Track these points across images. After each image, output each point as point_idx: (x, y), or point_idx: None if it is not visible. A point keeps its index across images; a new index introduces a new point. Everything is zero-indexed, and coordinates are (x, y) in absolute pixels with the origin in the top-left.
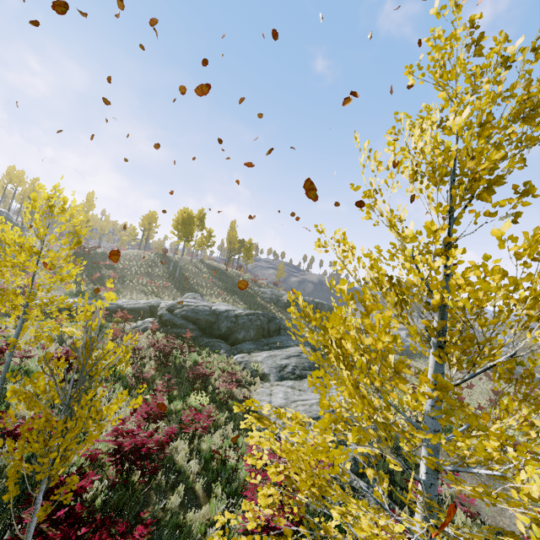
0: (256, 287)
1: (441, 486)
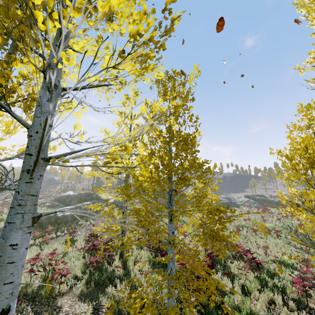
0: None
1: (48, 234)
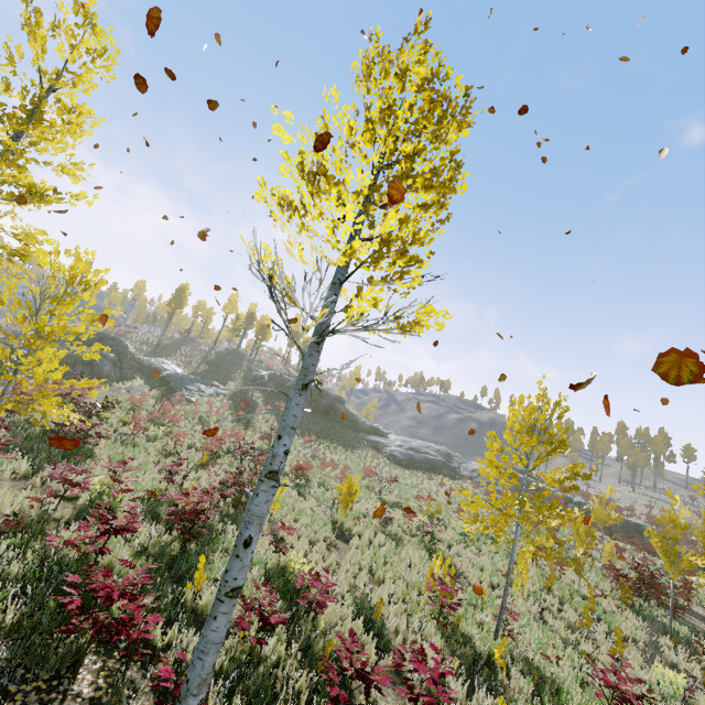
0: (263, 370)
1: None
